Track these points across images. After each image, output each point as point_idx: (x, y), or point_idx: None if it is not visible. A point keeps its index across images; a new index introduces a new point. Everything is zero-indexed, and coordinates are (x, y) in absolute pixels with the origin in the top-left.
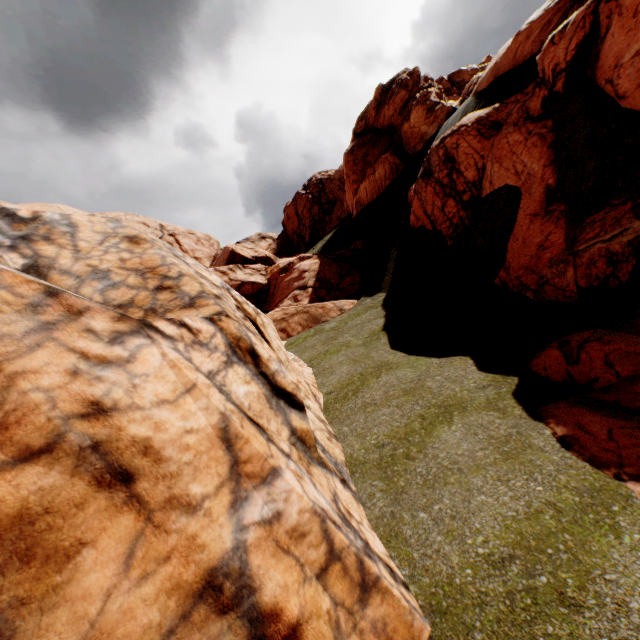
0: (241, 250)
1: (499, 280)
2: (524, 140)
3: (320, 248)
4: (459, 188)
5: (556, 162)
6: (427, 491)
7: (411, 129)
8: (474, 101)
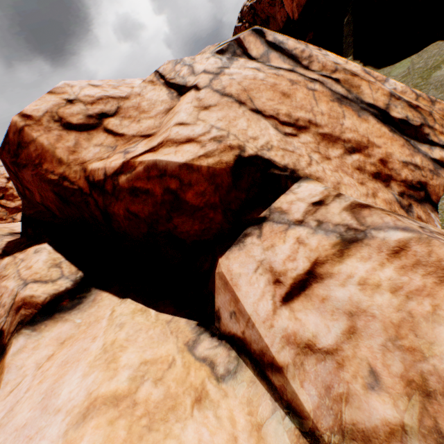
0: None
1: None
2: None
3: None
4: None
5: None
6: (439, 90)
7: None
8: None
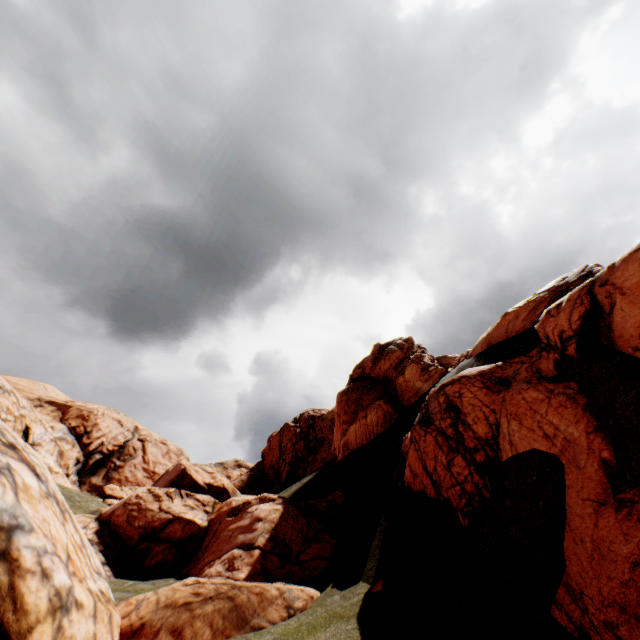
0: (196, 471)
1: (568, 619)
2: (546, 397)
3: (294, 490)
4: (468, 443)
5: (603, 429)
6: None
7: (406, 382)
8: (470, 362)
